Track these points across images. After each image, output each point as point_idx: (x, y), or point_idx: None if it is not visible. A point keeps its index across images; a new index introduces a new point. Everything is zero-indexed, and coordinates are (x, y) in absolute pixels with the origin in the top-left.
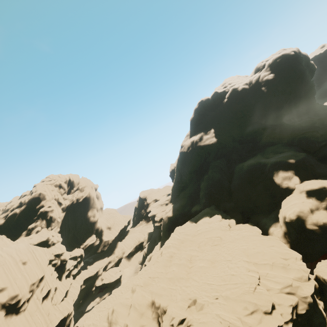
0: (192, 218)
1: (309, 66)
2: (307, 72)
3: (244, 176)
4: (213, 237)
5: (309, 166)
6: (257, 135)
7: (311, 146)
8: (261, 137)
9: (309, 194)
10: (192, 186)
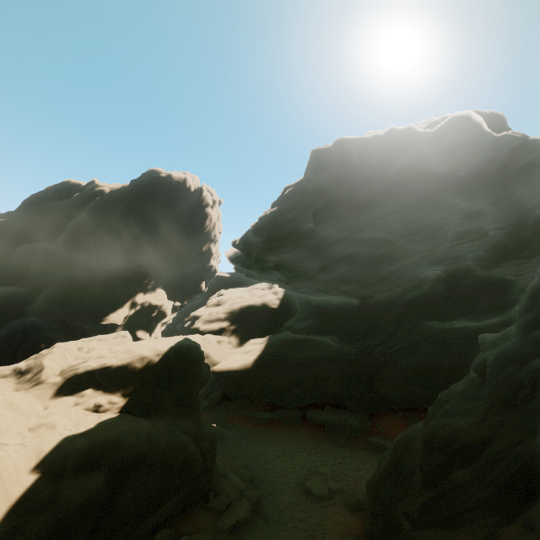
0: None
1: (194, 212)
2: (149, 207)
3: None
4: None
5: None
6: (25, 261)
7: (34, 313)
8: (30, 268)
9: None
10: None
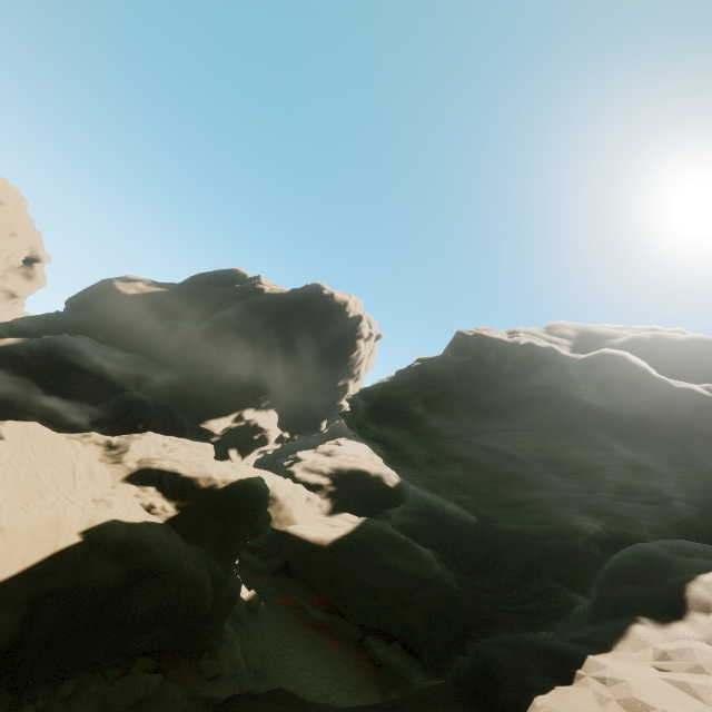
0: None
1: (343, 340)
2: (297, 322)
3: None
4: None
5: (43, 361)
6: (165, 336)
7: (149, 390)
8: (166, 344)
9: None
10: None
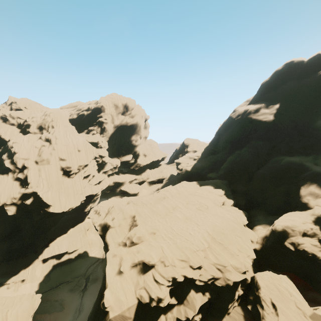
0: (200, 181)
1: None
2: None
3: (275, 170)
4: (203, 203)
5: None
6: None
7: None
8: None
9: (319, 221)
10: (222, 154)
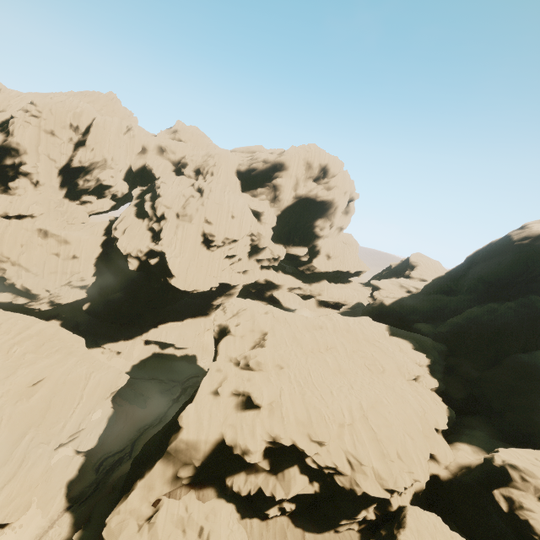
0: (395, 328)
1: None
2: None
3: None
4: (379, 362)
5: None
6: None
7: None
8: None
9: None
10: (461, 299)
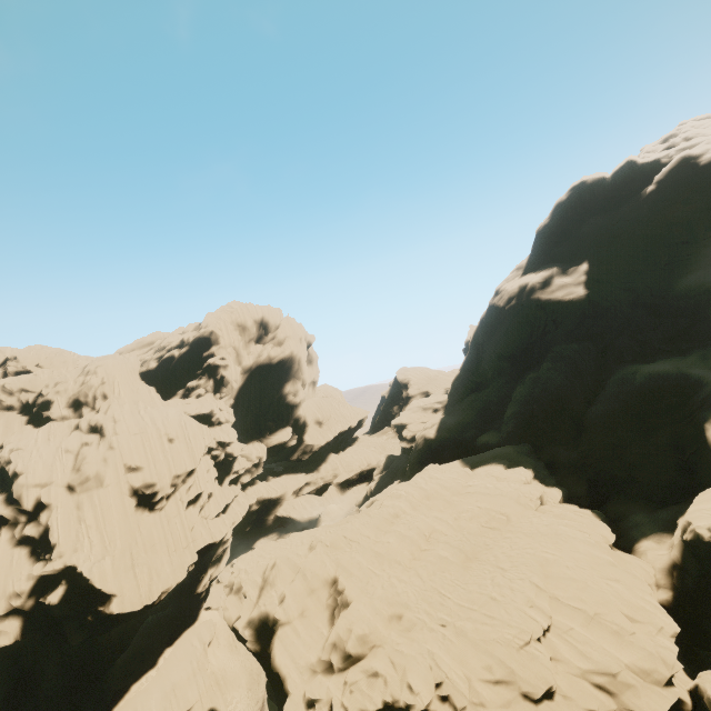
0: (469, 458)
1: None
2: None
3: (629, 398)
4: (494, 511)
5: None
6: None
7: None
8: None
9: None
10: (496, 387)
